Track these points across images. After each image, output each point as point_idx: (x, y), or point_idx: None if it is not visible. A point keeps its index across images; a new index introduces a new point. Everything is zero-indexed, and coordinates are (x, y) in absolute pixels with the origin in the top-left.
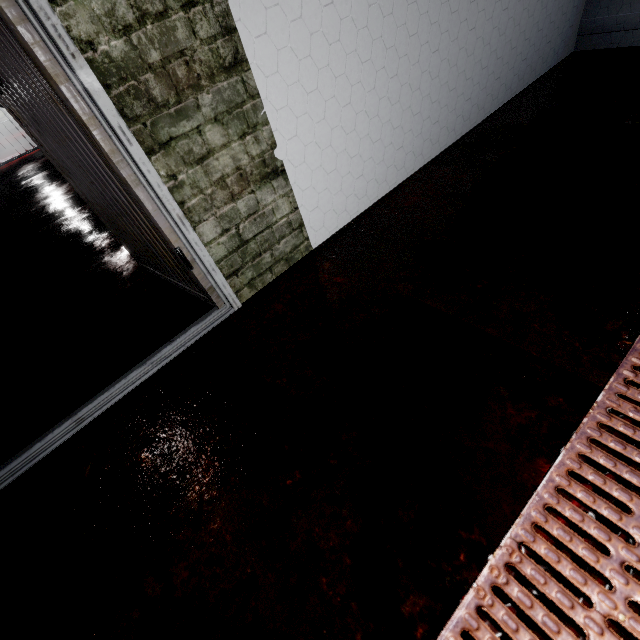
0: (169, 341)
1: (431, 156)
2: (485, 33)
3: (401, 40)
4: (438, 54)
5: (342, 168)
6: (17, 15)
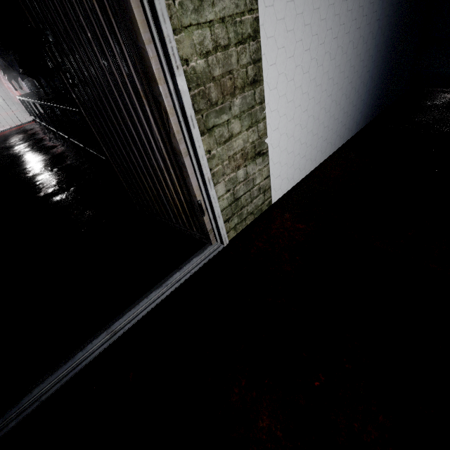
0: (177, 268)
1: (338, 146)
2: (373, 74)
3: (336, 74)
4: (351, 84)
5: (296, 150)
6: (147, 38)
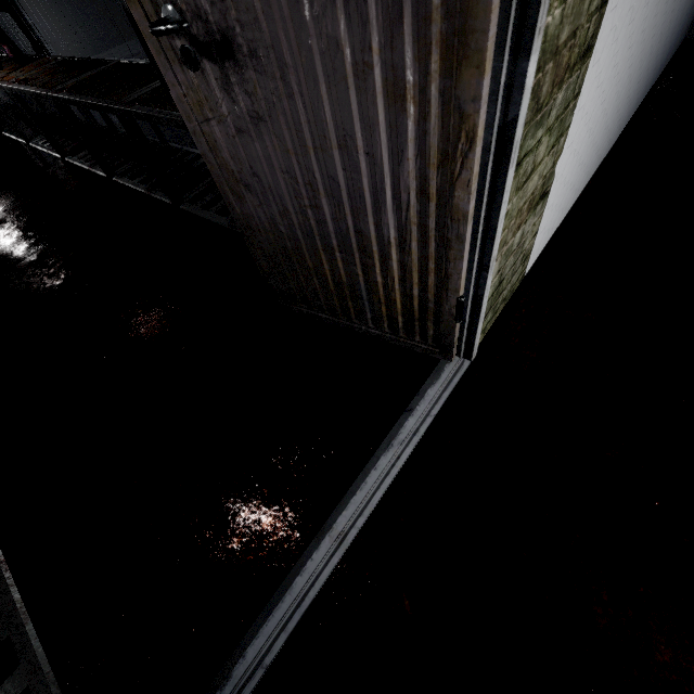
0: (405, 411)
1: (602, 159)
2: (673, 16)
3: (650, 21)
4: (652, 39)
5: (570, 179)
6: None
